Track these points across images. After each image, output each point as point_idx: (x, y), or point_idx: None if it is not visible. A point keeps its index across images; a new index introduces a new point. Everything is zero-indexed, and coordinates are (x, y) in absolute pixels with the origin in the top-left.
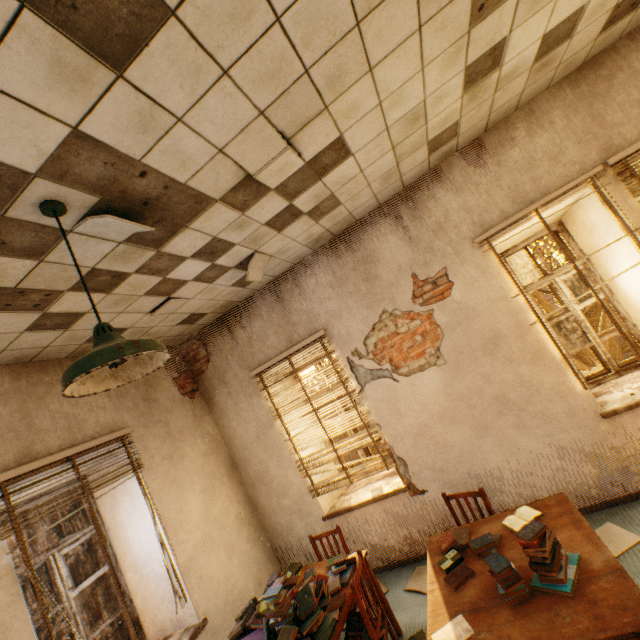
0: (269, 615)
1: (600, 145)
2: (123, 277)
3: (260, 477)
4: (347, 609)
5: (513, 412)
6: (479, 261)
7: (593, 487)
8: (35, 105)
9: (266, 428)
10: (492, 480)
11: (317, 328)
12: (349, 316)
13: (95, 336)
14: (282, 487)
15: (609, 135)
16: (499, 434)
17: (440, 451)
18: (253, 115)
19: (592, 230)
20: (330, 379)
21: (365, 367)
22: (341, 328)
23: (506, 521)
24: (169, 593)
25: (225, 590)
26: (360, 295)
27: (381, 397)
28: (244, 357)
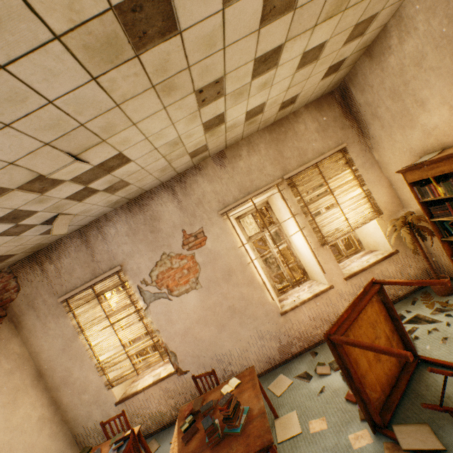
0: None
1: (281, 167)
2: None
3: (64, 381)
4: None
5: (238, 315)
6: (222, 224)
7: (276, 354)
8: None
9: (71, 341)
10: (227, 358)
11: (116, 264)
12: (140, 256)
13: None
14: (83, 386)
15: (285, 163)
16: (231, 329)
17: (197, 344)
18: (40, 145)
19: (280, 210)
20: (124, 301)
21: (150, 291)
22: (134, 264)
23: (223, 389)
24: None
25: None
26: (148, 242)
27: (160, 311)
28: (53, 286)
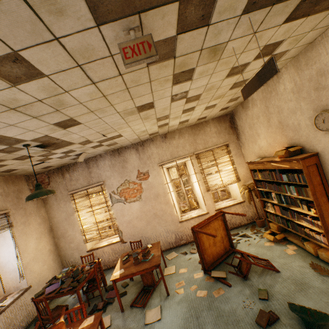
0: (63, 277)
1: (194, 147)
2: (32, 157)
3: (63, 235)
4: (91, 275)
5: (158, 218)
6: (158, 171)
7: (173, 242)
8: (40, 132)
9: (70, 215)
10: (148, 239)
11: (101, 180)
12: (114, 178)
13: (37, 186)
14: (72, 239)
15: (196, 145)
16: (153, 225)
17: (134, 229)
18: (95, 132)
19: (190, 168)
20: (101, 200)
21: (115, 197)
22: (110, 182)
23: None
24: (15, 276)
25: (40, 277)
26: (119, 172)
27: (119, 209)
28: (67, 186)
